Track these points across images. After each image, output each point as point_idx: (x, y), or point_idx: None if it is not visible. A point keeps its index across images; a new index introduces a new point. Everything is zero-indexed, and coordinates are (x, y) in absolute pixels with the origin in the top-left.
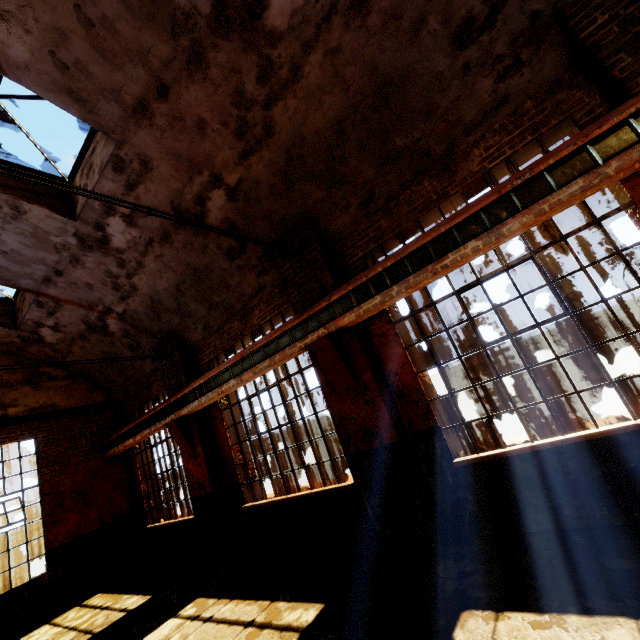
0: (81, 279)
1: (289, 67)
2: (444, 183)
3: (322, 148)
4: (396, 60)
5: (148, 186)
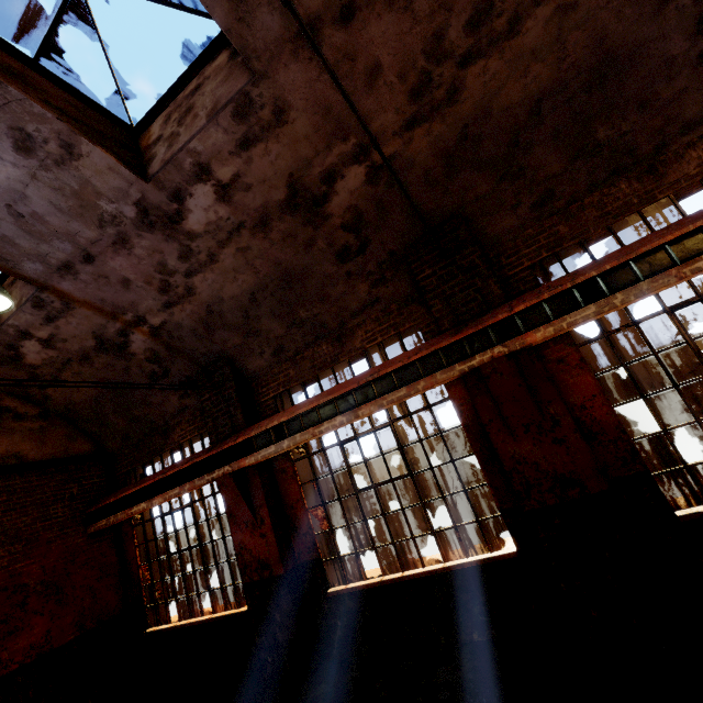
0: (118, 271)
1: (509, 17)
2: (649, 186)
3: (507, 129)
4: (630, 34)
5: (269, 147)
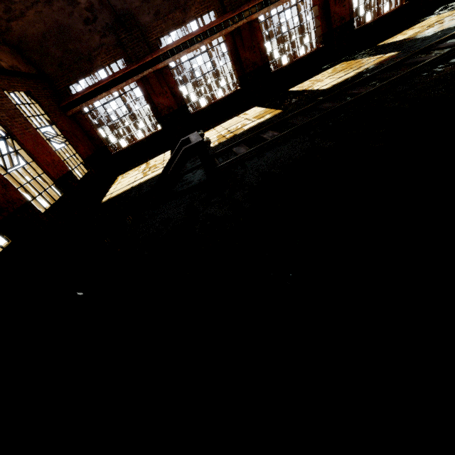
0: None
1: None
2: None
3: None
4: None
5: None
